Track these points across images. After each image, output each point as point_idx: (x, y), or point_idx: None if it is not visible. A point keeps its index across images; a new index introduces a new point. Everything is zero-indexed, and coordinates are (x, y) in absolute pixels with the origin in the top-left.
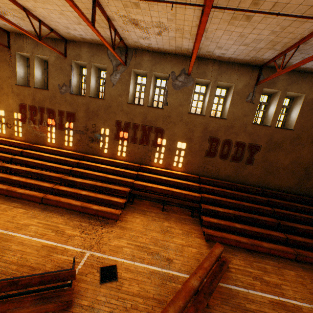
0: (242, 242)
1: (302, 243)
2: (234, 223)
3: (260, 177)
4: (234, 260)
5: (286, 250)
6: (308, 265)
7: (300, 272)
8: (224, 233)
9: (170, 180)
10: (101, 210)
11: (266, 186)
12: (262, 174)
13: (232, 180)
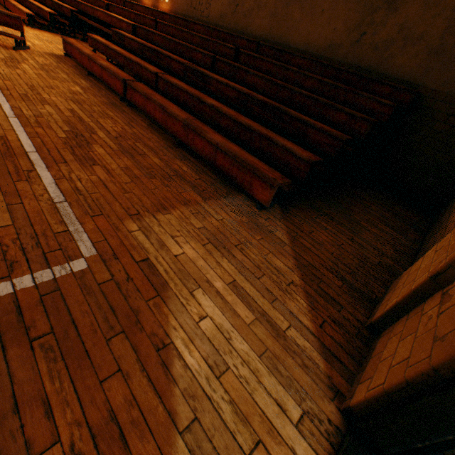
0: (83, 54)
1: (176, 91)
2: (118, 48)
3: (274, 14)
4: (42, 59)
5: (118, 74)
6: (135, 113)
7: (93, 98)
8: (83, 46)
9: (131, 11)
10: (20, 8)
11: (281, 41)
12: (280, 1)
13: (227, 28)
